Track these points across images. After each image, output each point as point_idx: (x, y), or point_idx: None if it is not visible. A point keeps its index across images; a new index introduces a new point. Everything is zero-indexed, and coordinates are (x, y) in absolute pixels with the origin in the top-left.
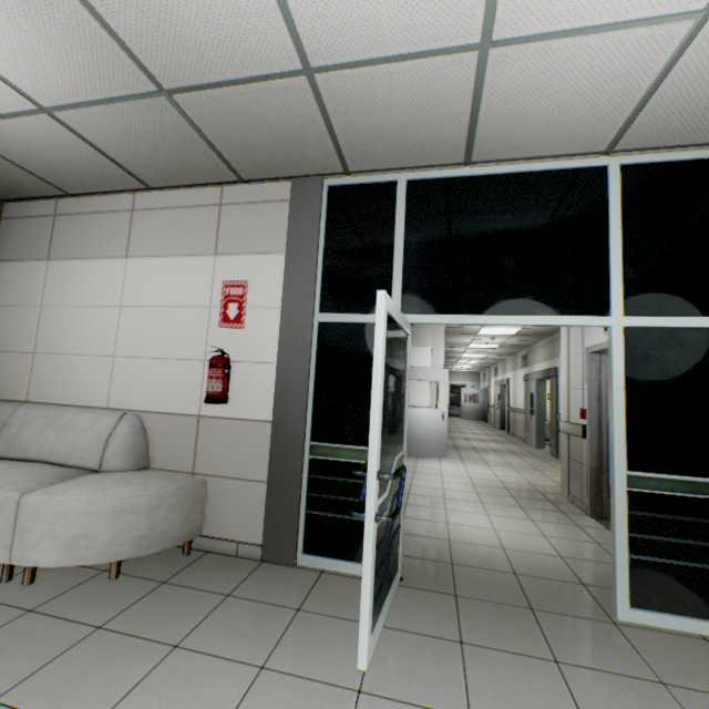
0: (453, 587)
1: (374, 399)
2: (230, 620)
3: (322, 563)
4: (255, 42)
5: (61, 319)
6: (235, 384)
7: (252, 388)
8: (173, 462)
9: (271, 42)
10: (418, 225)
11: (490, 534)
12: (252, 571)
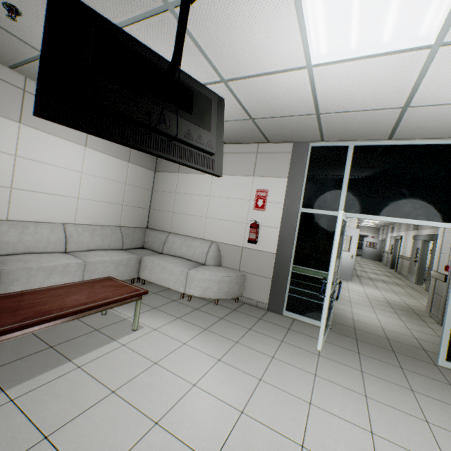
0: (355, 336)
1: (333, 254)
2: (264, 326)
3: (294, 316)
4: (298, 108)
5: (183, 199)
6: (259, 235)
7: (267, 238)
8: (230, 265)
9: (305, 108)
10: (357, 169)
11: (375, 321)
12: (265, 313)
